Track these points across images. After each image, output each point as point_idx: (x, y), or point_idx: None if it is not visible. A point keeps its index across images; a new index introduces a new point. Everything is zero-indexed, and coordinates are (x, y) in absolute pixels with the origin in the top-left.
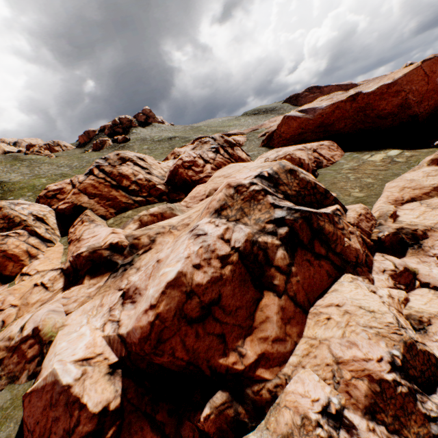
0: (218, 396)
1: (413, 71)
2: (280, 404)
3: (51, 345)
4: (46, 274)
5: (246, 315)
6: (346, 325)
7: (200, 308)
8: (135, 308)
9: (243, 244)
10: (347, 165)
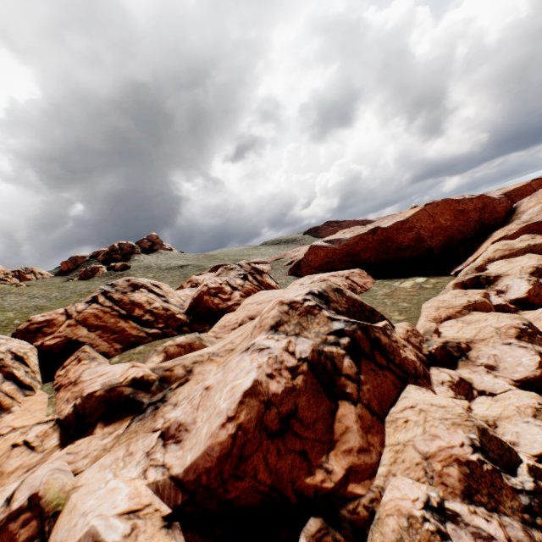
0: (312, 523)
1: (419, 212)
2: (380, 517)
3: (60, 516)
4: (30, 429)
5: (324, 428)
6: (424, 421)
7: (279, 420)
8: (182, 448)
9: (311, 354)
10: (380, 291)
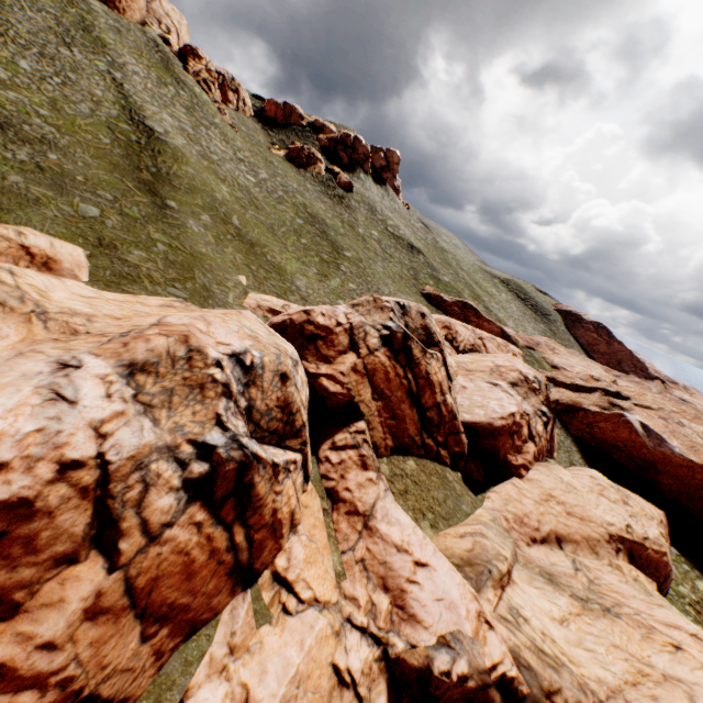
0: None
1: None
2: None
3: None
4: (344, 632)
5: None
6: None
7: None
8: None
9: None
10: (683, 587)
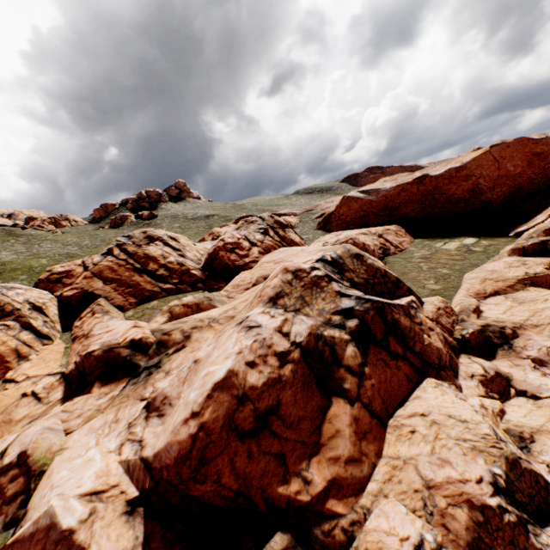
0: (277, 540)
1: (481, 156)
2: (359, 548)
3: (43, 477)
4: (40, 380)
5: (310, 428)
6: (435, 438)
7: (255, 418)
8: (164, 424)
9: (306, 338)
10: (418, 253)
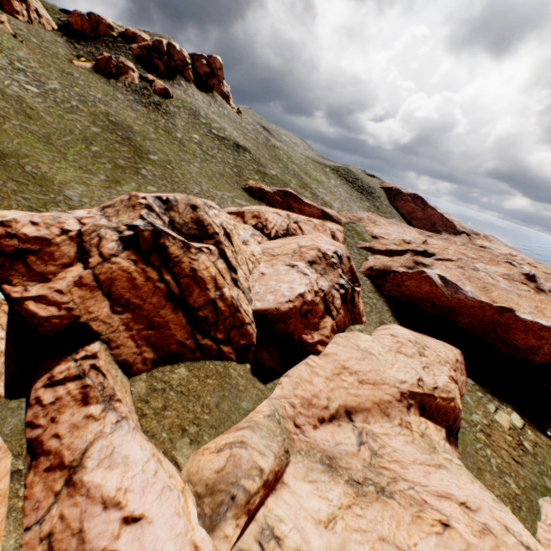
0: None
1: None
2: None
3: None
4: None
5: None
6: None
7: None
8: None
9: None
10: (476, 415)
